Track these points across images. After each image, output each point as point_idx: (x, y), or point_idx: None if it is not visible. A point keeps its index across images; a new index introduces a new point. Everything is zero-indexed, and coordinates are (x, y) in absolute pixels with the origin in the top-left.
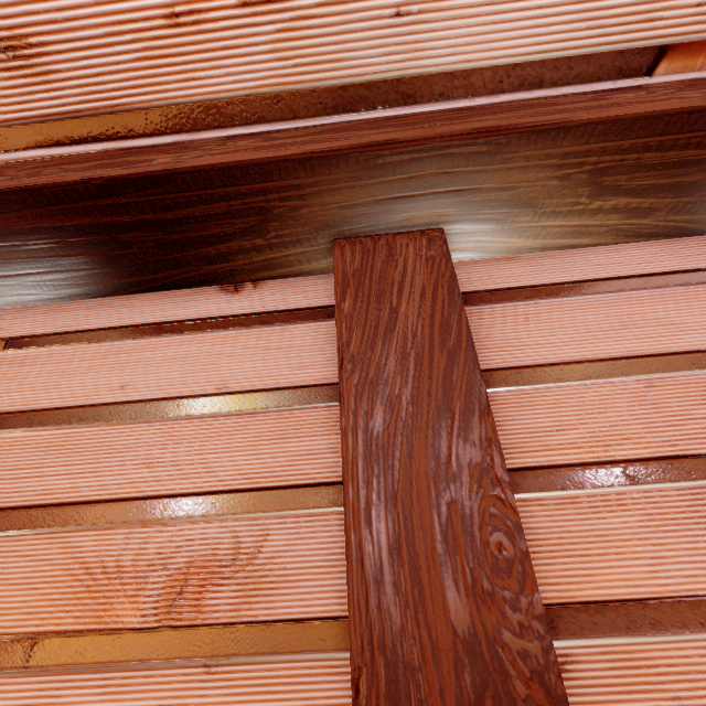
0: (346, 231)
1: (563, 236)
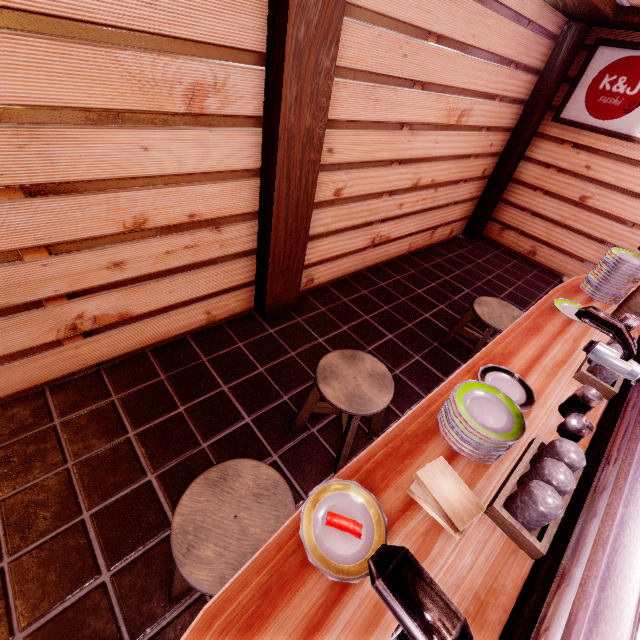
0: None
1: None
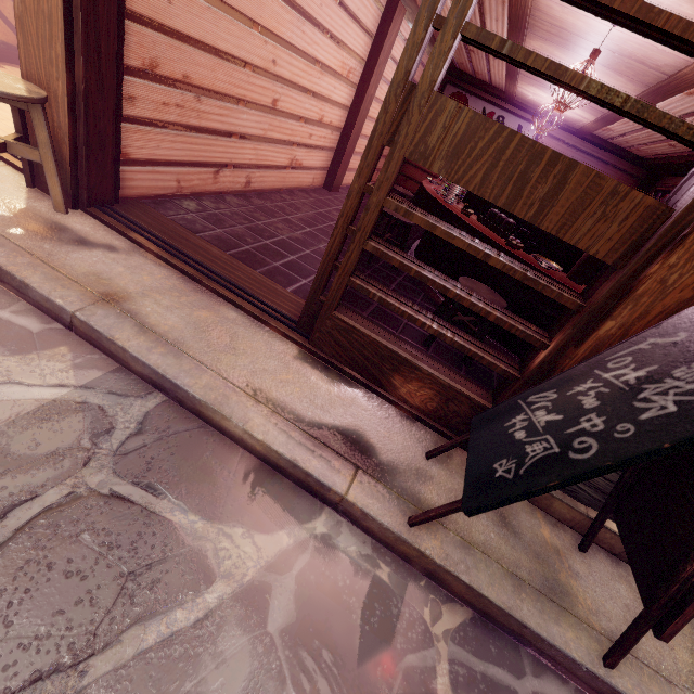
0: (403, 2)
1: (407, 19)
